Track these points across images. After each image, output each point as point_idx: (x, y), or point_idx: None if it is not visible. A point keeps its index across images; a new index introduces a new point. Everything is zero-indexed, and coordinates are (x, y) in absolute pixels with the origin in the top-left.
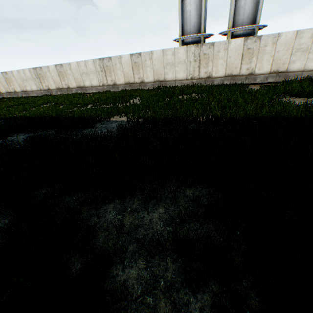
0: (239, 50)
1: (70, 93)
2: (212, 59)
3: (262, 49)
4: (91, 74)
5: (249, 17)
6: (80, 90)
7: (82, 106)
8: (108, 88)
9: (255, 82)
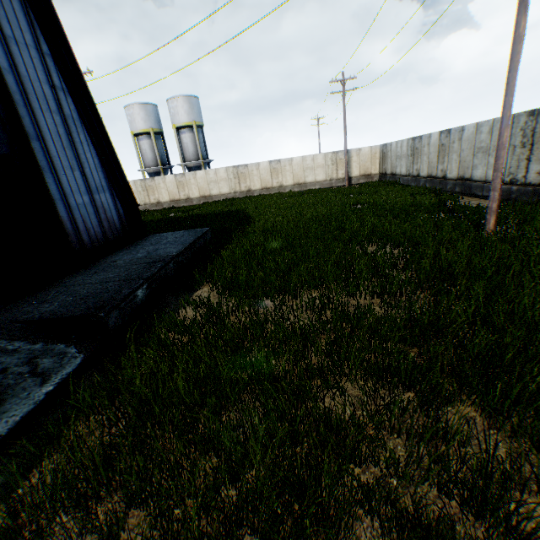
0: (174, 182)
1: None
2: (157, 189)
3: (189, 181)
4: None
5: (194, 154)
6: None
7: None
8: None
9: (193, 204)
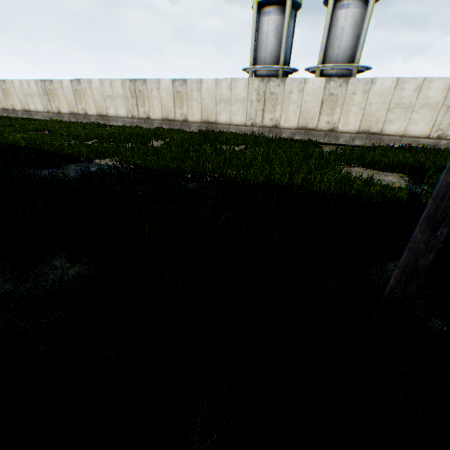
0: (319, 94)
1: (88, 122)
2: (281, 102)
3: (349, 97)
4: (117, 100)
5: (346, 52)
6: (101, 119)
7: (83, 140)
8: (139, 123)
9: (337, 143)
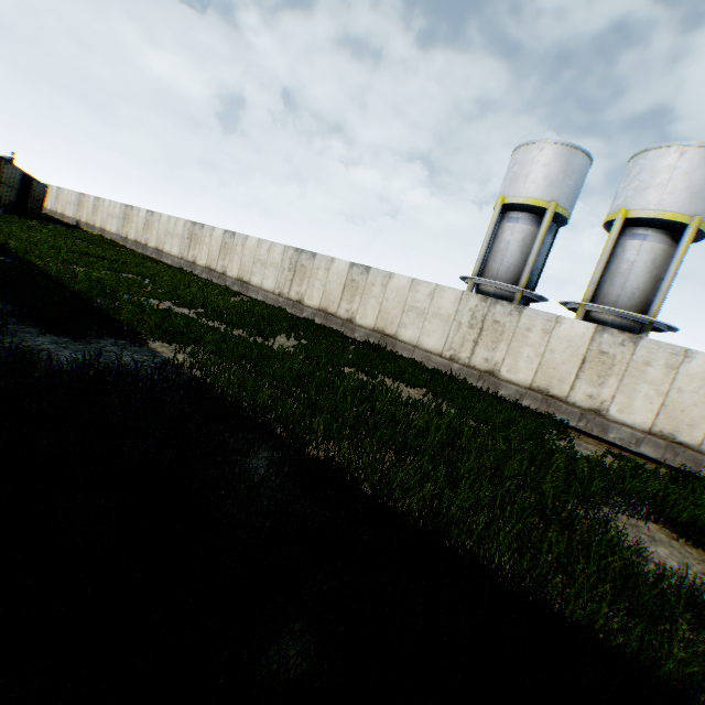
0: (579, 345)
1: (221, 284)
2: (509, 339)
3: (637, 366)
4: (270, 267)
5: (633, 295)
6: (239, 285)
7: (182, 304)
8: (285, 304)
9: (603, 437)
